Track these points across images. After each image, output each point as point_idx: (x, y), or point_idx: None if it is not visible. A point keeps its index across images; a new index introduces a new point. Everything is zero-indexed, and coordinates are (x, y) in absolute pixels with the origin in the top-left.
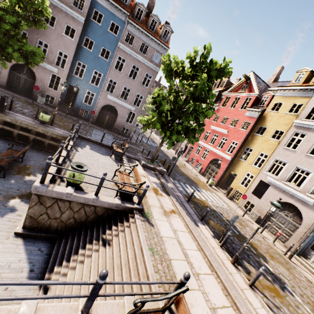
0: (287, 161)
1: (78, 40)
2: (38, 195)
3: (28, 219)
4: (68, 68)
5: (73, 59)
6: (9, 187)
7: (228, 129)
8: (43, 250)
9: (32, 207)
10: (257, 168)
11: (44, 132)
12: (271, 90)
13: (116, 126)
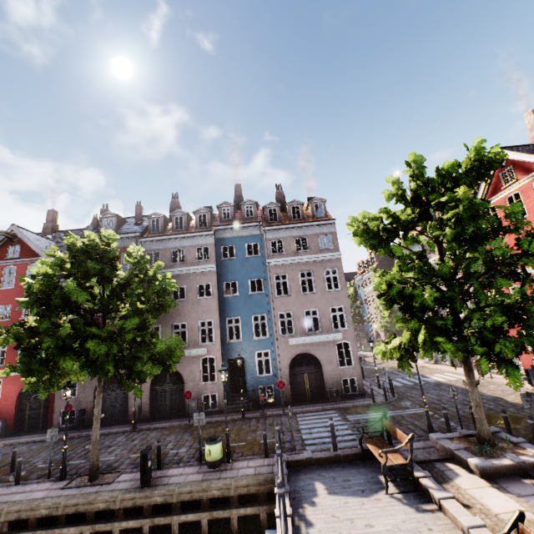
0: None
1: (217, 293)
2: None
3: None
4: (219, 336)
5: (220, 320)
6: None
7: None
8: None
9: None
10: None
11: (222, 491)
12: None
13: (329, 386)
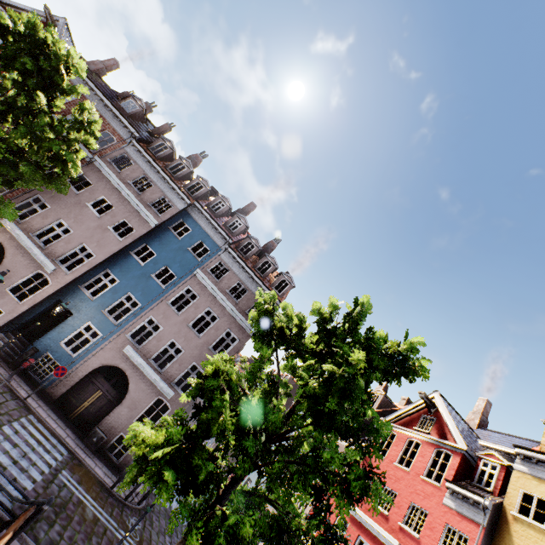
0: None
1: (129, 242)
2: None
3: None
4: (80, 273)
5: (101, 264)
6: None
7: (399, 536)
8: None
9: None
10: None
11: None
12: (487, 445)
13: (103, 427)
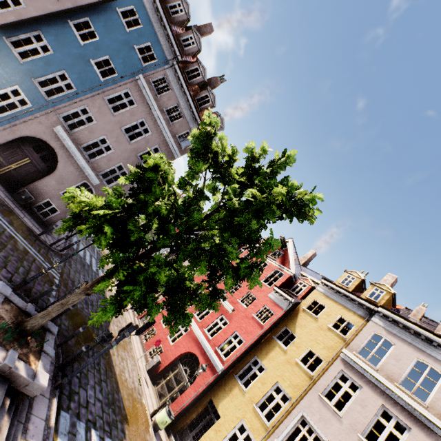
0: (325, 435)
1: (68, 7)
2: None
3: None
4: (4, 21)
5: (32, 22)
6: None
7: (235, 306)
8: None
9: None
10: (264, 421)
11: None
12: (304, 275)
13: (31, 190)
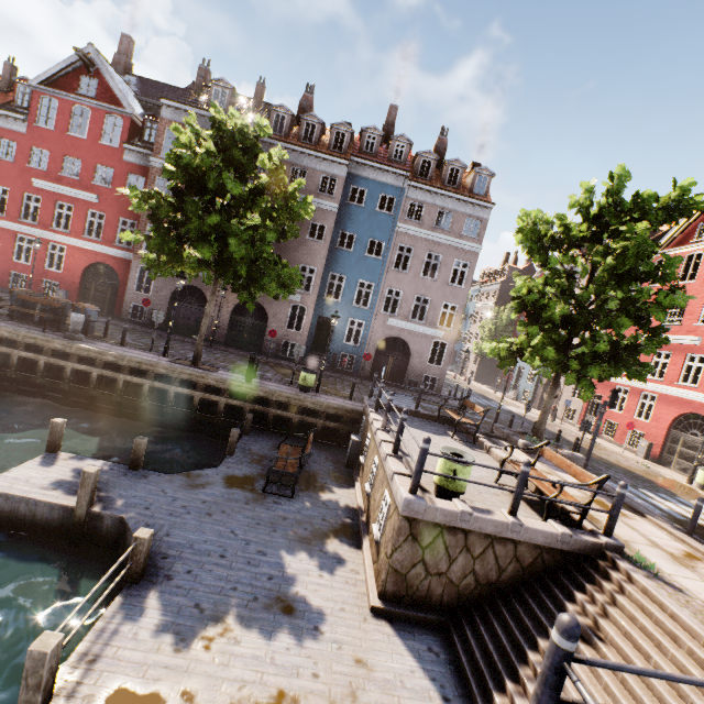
0: None
1: (330, 240)
2: (409, 520)
3: (390, 576)
4: (317, 288)
5: (324, 272)
6: (308, 515)
7: (697, 333)
8: (437, 651)
9: (398, 547)
10: None
11: (315, 405)
12: None
13: (410, 377)
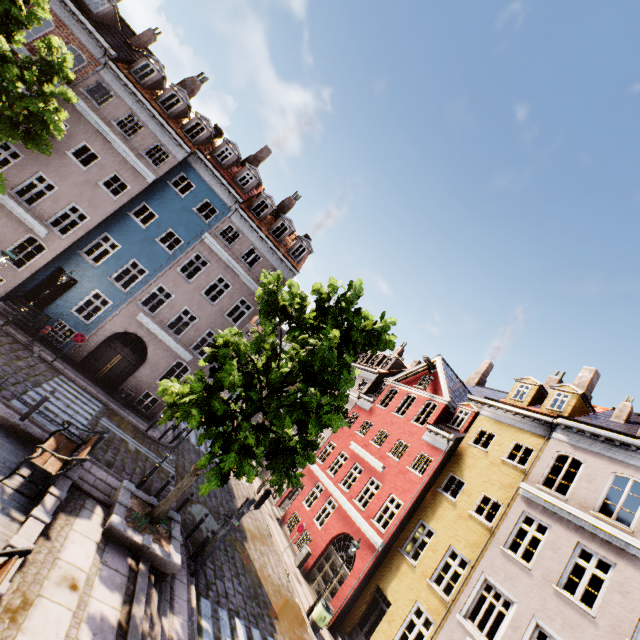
0: (514, 596)
1: (125, 202)
2: None
3: None
4: (76, 238)
5: (98, 227)
6: None
7: (385, 461)
8: None
9: None
10: (442, 597)
11: None
12: (473, 399)
13: (129, 386)
